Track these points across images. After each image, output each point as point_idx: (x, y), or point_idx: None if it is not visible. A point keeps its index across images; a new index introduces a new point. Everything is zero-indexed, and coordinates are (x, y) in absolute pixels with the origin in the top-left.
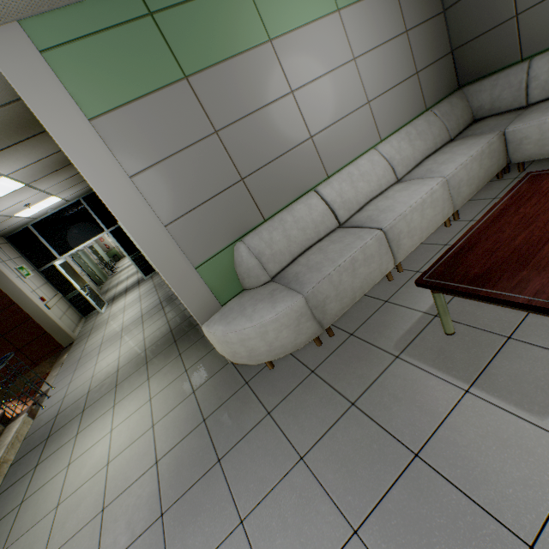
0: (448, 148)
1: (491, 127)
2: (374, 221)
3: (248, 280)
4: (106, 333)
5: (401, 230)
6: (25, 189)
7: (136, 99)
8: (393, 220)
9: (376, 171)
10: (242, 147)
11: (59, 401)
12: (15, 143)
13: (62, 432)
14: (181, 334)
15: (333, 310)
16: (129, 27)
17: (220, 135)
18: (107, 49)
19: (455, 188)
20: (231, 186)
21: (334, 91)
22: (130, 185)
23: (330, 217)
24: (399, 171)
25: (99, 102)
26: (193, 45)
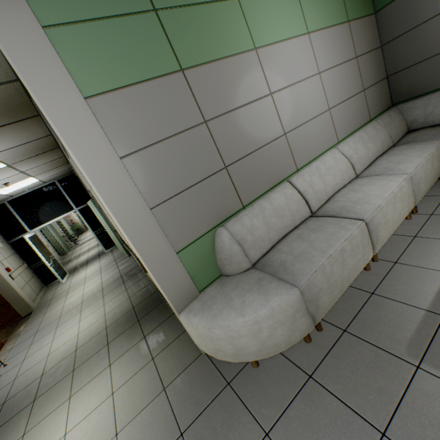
0: (396, 151)
1: (431, 135)
2: (351, 212)
3: (228, 266)
4: (66, 304)
5: (379, 221)
6: (6, 169)
7: (134, 83)
8: (372, 212)
9: (339, 166)
10: (227, 138)
11: (9, 383)
12: (2, 125)
13: (6, 429)
14: (144, 312)
15: (325, 303)
16: (134, 19)
17: (208, 124)
18: (111, 34)
19: (416, 184)
20: (215, 173)
21: (303, 97)
22: (120, 166)
23: (304, 206)
24: (357, 168)
25: (96, 82)
26: (190, 43)
